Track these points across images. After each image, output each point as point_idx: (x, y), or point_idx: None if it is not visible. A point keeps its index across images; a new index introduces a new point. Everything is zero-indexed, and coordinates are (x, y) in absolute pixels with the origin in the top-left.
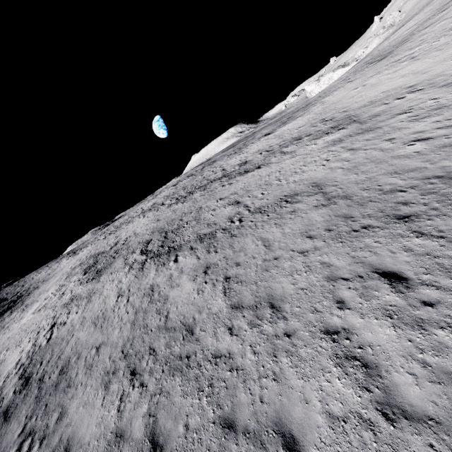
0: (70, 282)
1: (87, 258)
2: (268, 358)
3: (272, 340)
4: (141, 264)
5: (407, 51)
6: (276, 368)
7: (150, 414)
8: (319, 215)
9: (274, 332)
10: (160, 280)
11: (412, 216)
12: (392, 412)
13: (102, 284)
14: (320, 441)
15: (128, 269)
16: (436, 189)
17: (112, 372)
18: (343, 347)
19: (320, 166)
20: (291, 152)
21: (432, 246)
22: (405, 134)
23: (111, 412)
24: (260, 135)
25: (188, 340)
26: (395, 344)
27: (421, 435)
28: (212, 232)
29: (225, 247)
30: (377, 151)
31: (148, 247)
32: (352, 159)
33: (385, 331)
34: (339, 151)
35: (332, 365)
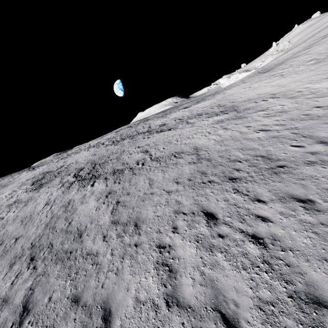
0: (20, 190)
1: (40, 174)
2: (118, 259)
3: (126, 247)
4: (70, 184)
5: (281, 70)
6: (120, 266)
7: (30, 288)
8: (189, 168)
9: (129, 242)
10: (77, 197)
11: (237, 179)
12: (171, 301)
13: (39, 194)
14: (124, 315)
15: (61, 186)
16: (257, 164)
17: (19, 257)
18: (163, 257)
19: (203, 136)
20: (192, 123)
21: (240, 200)
22: (257, 125)
23: (7, 284)
24: (182, 107)
25: (76, 241)
26: (192, 259)
27: (181, 317)
28: (123, 169)
29: (126, 181)
30: (238, 133)
31: (80, 173)
32: (222, 135)
33: (191, 250)
34: (218, 128)
35: (152, 268)
